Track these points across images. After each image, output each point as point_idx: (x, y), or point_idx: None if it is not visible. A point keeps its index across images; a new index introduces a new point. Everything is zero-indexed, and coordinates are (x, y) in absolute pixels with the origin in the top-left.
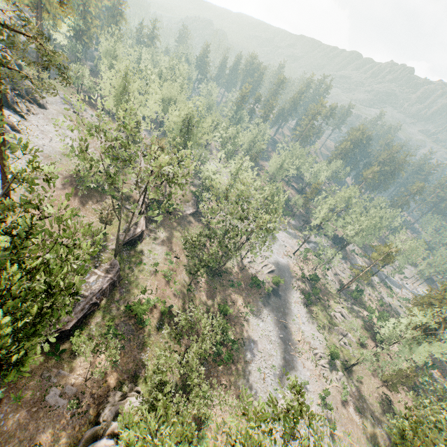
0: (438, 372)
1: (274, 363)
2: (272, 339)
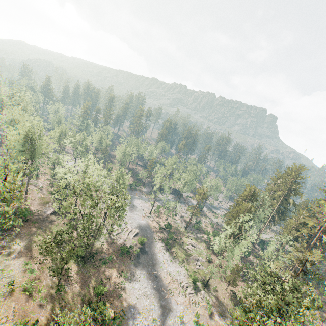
0: (252, 255)
1: (154, 316)
2: (148, 294)
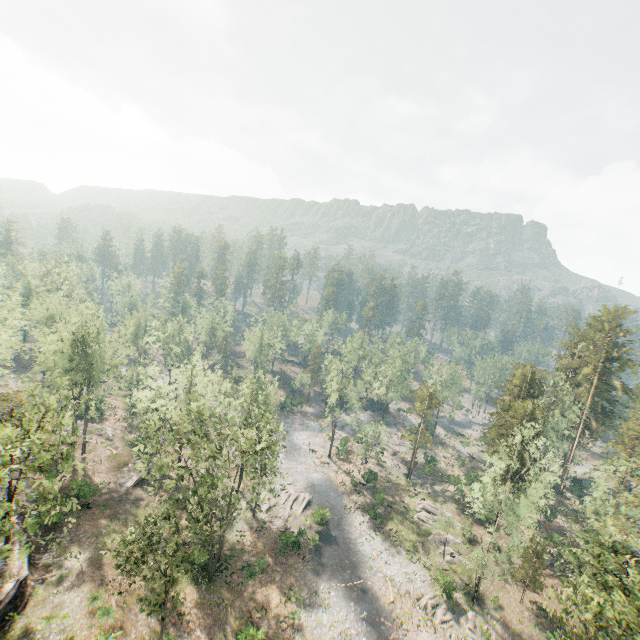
0: (563, 516)
1: None
2: (352, 634)
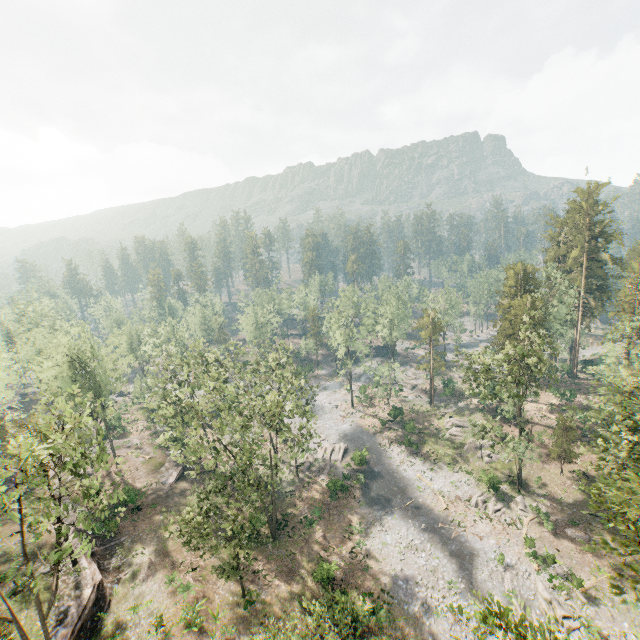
0: (582, 394)
1: (447, 577)
2: (417, 545)
